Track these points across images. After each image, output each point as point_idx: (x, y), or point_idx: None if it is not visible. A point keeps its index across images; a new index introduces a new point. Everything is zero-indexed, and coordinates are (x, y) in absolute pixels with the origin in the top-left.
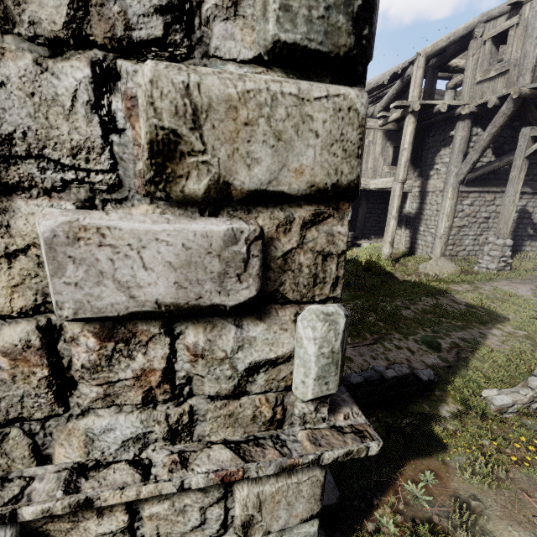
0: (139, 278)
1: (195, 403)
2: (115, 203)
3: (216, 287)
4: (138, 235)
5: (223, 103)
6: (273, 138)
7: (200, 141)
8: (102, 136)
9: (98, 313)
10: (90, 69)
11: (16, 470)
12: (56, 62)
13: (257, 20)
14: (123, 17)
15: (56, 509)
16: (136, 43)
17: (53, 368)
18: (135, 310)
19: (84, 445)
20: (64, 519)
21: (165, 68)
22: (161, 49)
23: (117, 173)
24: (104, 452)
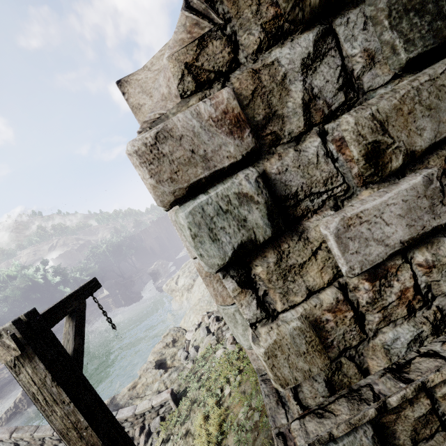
0: (386, 233)
1: (441, 301)
2: (352, 198)
3: (430, 216)
4: (377, 208)
5: (392, 111)
6: (426, 111)
7: (389, 138)
8: (335, 167)
9: (372, 263)
10: (319, 138)
11: (354, 384)
12: (304, 144)
13: (388, 58)
14: (324, 104)
15: (408, 395)
16: (334, 111)
17: (353, 310)
18: (390, 252)
19: (385, 355)
20: (391, 412)
21: (357, 113)
22: (346, 106)
23: (348, 181)
24: (398, 356)
